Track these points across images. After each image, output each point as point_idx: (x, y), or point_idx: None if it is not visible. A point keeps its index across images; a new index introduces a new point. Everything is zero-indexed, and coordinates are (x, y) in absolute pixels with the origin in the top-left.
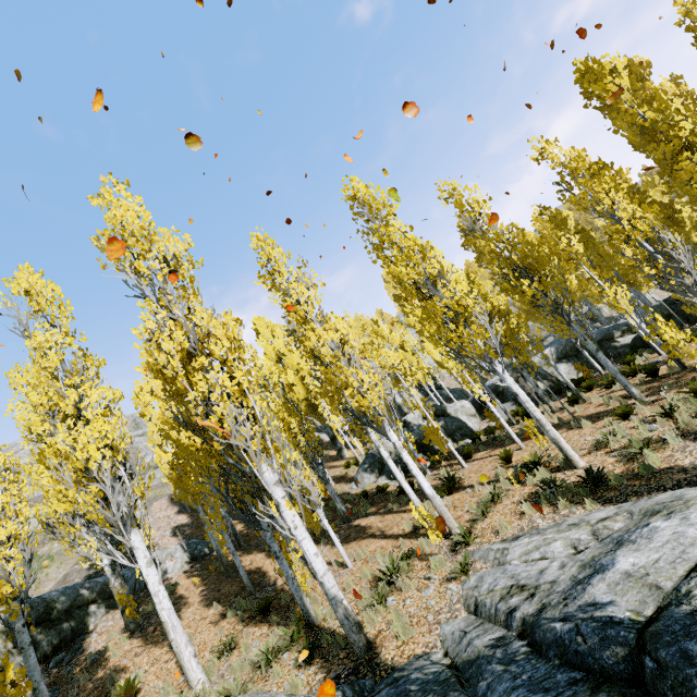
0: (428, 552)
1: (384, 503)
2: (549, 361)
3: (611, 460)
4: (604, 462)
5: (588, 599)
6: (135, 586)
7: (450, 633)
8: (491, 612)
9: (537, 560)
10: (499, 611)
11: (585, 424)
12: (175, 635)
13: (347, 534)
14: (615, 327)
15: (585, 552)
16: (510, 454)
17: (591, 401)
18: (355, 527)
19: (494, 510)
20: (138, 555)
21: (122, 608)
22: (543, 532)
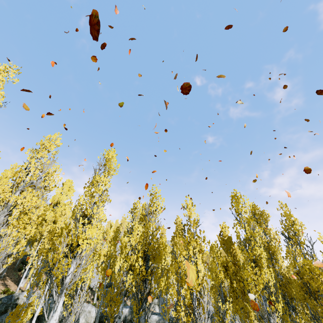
0: None
1: None
2: None
3: None
4: None
5: None
6: None
7: None
8: None
9: None
10: None
11: None
12: None
13: None
14: None
15: None
16: None
17: None
18: None
19: None
20: None
21: None
22: None
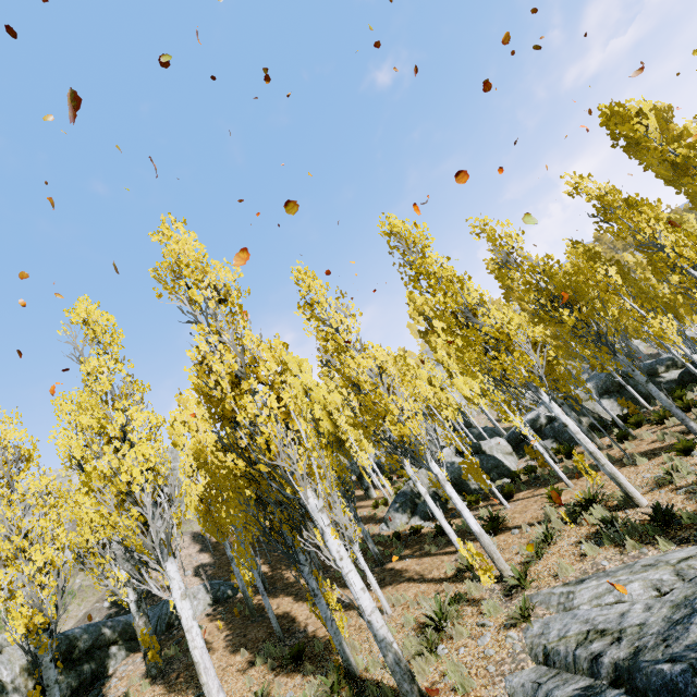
0: (477, 597)
1: (420, 545)
2: (592, 394)
3: (679, 497)
4: (671, 499)
5: (696, 638)
6: (156, 628)
7: (519, 685)
8: (568, 660)
9: (612, 604)
10: (579, 658)
11: (640, 460)
12: (207, 678)
13: (382, 577)
14: (658, 361)
15: (673, 593)
16: (558, 492)
17: (643, 437)
18: (389, 570)
19: (549, 551)
20: (173, 586)
21: (145, 650)
22: (613, 573)
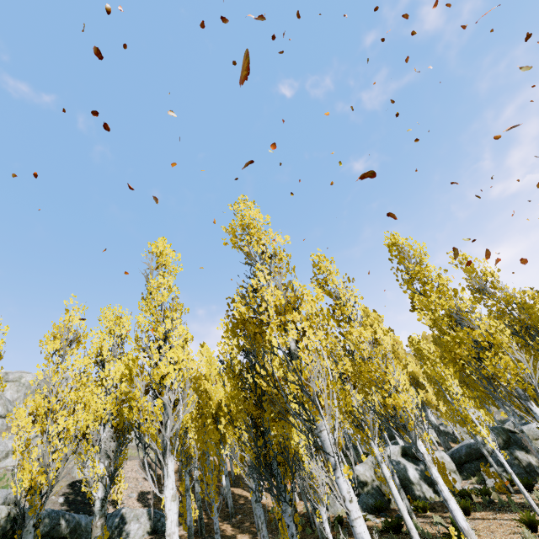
0: None
1: None
2: None
3: None
4: None
5: None
6: None
7: None
8: None
9: None
10: None
11: None
12: None
13: None
14: None
15: None
16: (534, 520)
17: None
18: None
19: None
20: (168, 484)
21: None
22: None
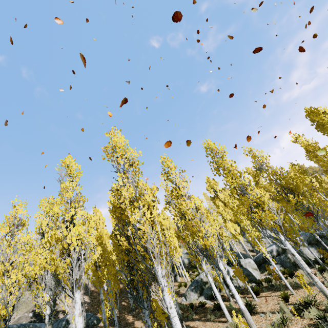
0: None
1: (204, 314)
2: (303, 242)
3: None
4: None
5: None
6: None
7: None
8: None
9: None
10: None
11: None
12: None
13: None
14: None
15: None
16: (287, 295)
17: None
18: (186, 326)
19: None
20: (76, 307)
21: None
22: None
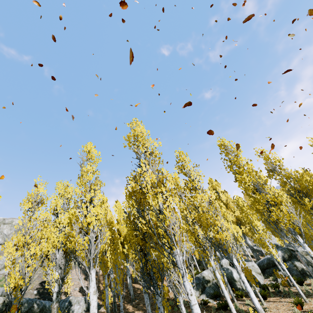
0: None
1: (207, 312)
2: None
3: None
4: None
5: None
6: None
7: None
8: None
9: None
10: None
11: None
12: None
13: None
14: None
15: None
16: (301, 302)
17: None
18: None
19: None
20: (91, 285)
21: None
22: None
